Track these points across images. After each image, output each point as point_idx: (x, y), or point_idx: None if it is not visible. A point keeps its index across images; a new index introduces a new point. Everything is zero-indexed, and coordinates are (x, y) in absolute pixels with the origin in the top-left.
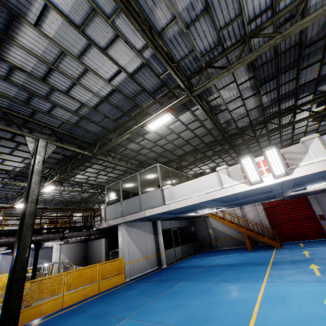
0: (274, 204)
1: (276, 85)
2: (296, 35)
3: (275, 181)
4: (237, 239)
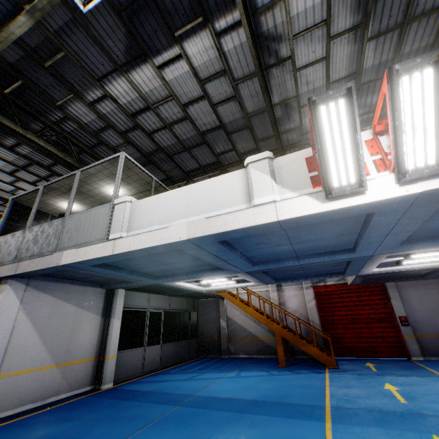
0: (333, 289)
1: (404, 15)
2: None
3: (400, 190)
4: (264, 342)
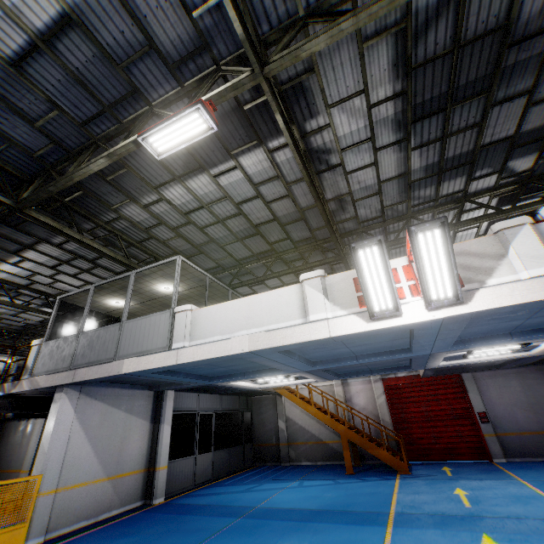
0: (404, 382)
1: (442, 131)
2: (502, 2)
3: (429, 315)
4: (329, 445)
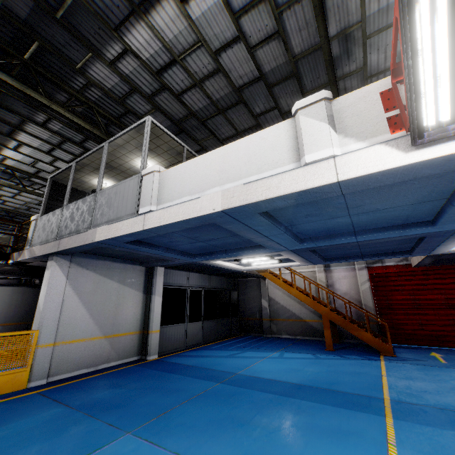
0: (392, 271)
1: None
2: None
3: None
4: (309, 323)
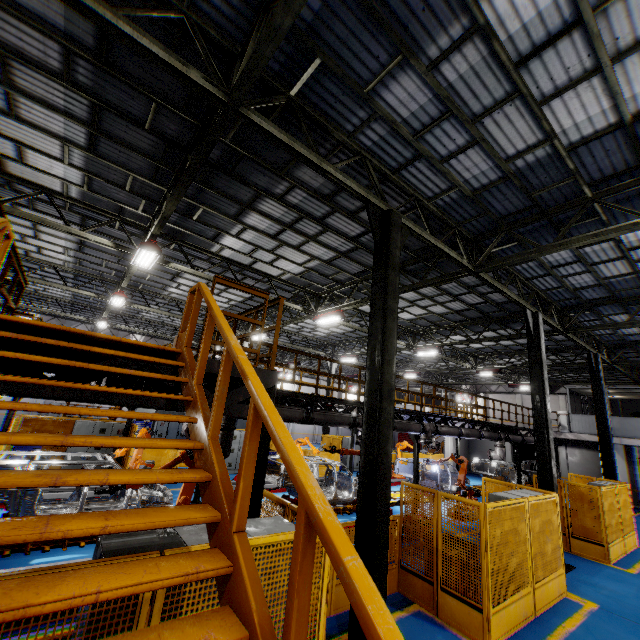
0: None
1: None
2: None
3: None
4: None
